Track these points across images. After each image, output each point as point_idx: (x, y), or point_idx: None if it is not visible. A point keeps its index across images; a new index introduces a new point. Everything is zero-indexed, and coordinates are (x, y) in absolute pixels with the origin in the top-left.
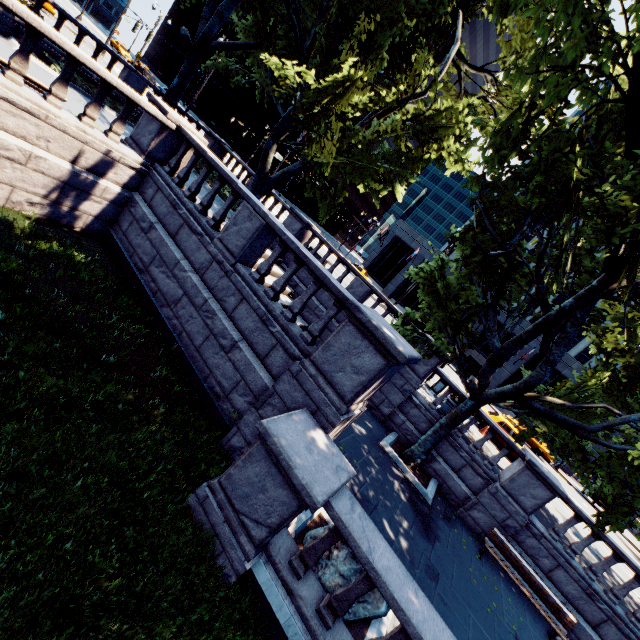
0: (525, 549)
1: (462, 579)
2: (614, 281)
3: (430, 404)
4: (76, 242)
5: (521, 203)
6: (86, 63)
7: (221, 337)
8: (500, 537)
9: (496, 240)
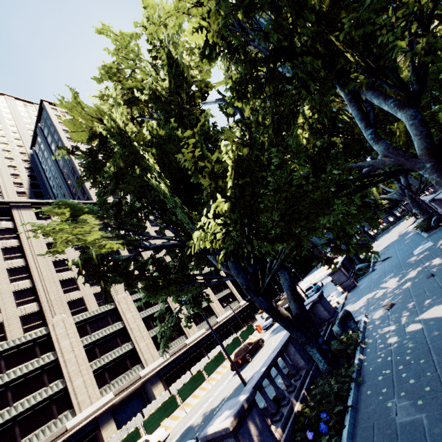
0: None
1: None
2: None
3: None
4: None
5: None
6: None
7: None
8: None
9: None
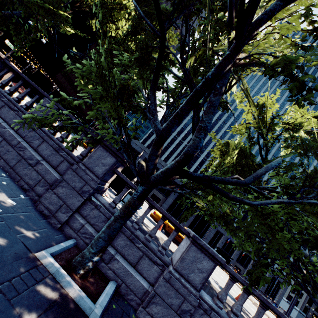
0: None
1: None
2: (241, 49)
3: (110, 203)
4: None
5: (167, 10)
6: None
7: None
8: None
9: (150, 25)
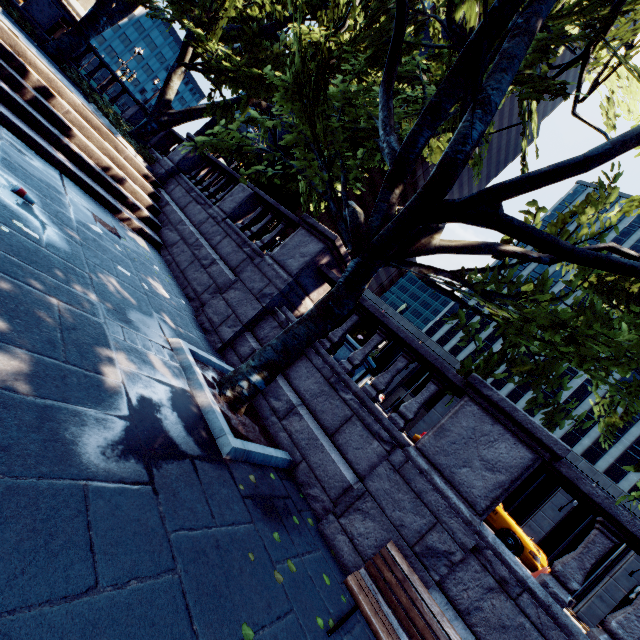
0: (482, 634)
1: (146, 634)
2: None
3: None
4: None
5: None
6: None
7: None
8: (402, 569)
9: None
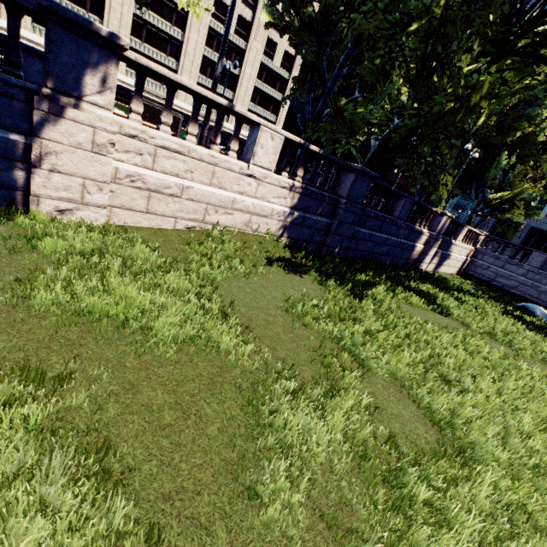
0: None
1: None
2: None
3: None
4: (469, 278)
5: None
6: (476, 232)
7: (546, 292)
8: None
9: None
